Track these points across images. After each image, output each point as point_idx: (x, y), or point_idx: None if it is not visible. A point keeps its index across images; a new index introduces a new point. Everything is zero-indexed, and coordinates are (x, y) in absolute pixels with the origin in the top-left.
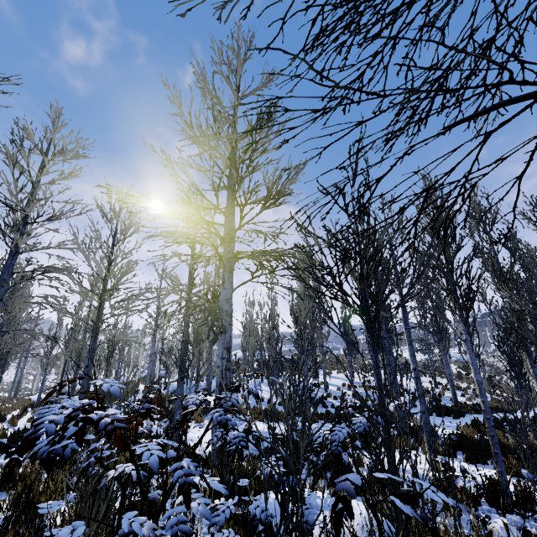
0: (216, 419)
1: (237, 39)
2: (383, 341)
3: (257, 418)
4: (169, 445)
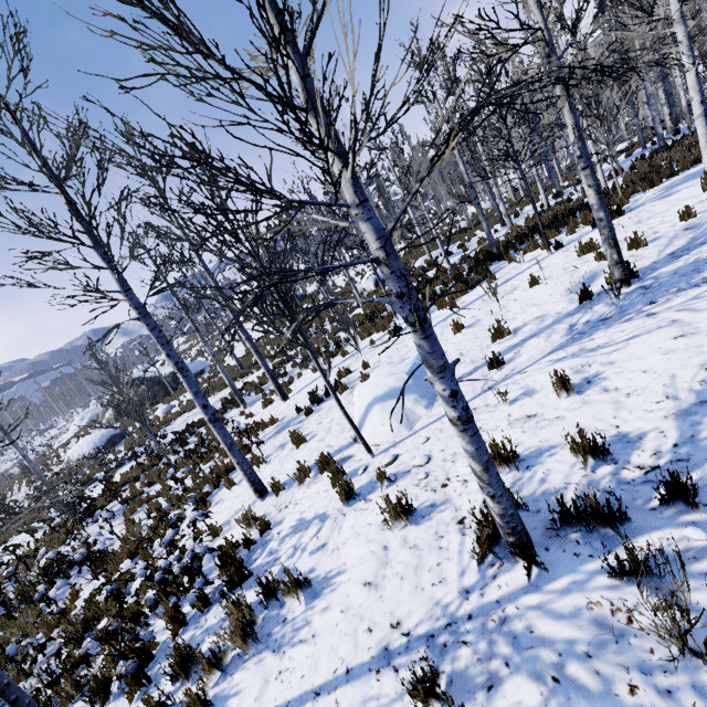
0: None
1: None
2: None
3: None
4: None
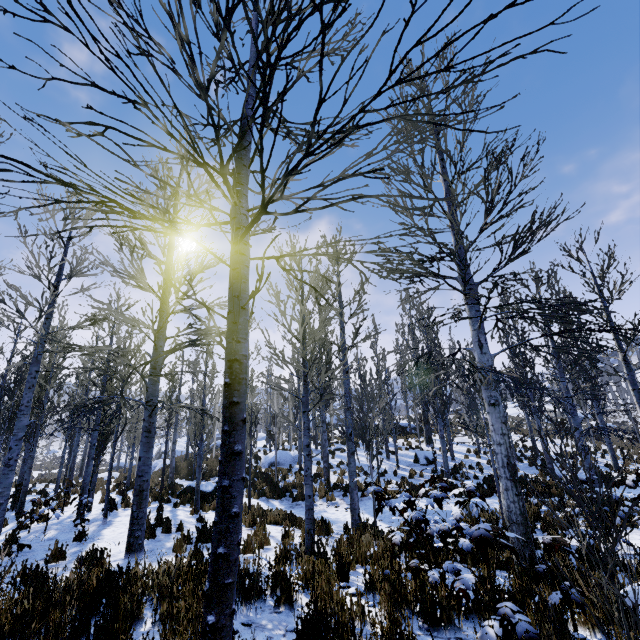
0: (512, 504)
1: (423, 54)
2: (531, 400)
3: (398, 494)
4: (437, 534)
